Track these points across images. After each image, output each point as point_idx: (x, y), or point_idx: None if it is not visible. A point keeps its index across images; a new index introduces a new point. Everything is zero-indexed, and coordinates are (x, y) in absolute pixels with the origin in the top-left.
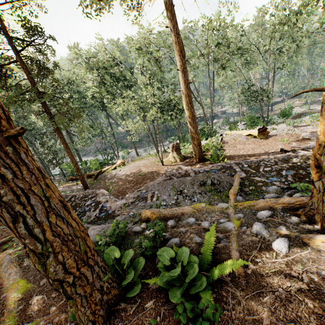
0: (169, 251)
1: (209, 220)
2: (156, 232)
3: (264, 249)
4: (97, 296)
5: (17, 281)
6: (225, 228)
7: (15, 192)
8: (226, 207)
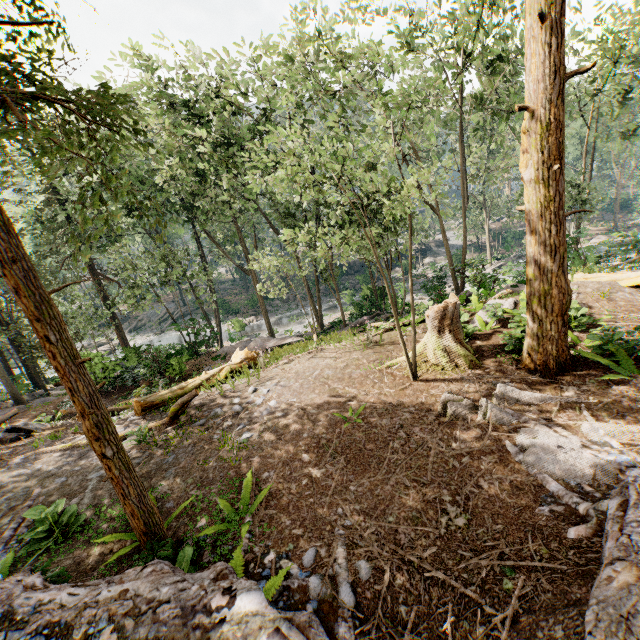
0: None
1: None
2: None
3: None
4: None
5: None
6: None
7: None
8: None
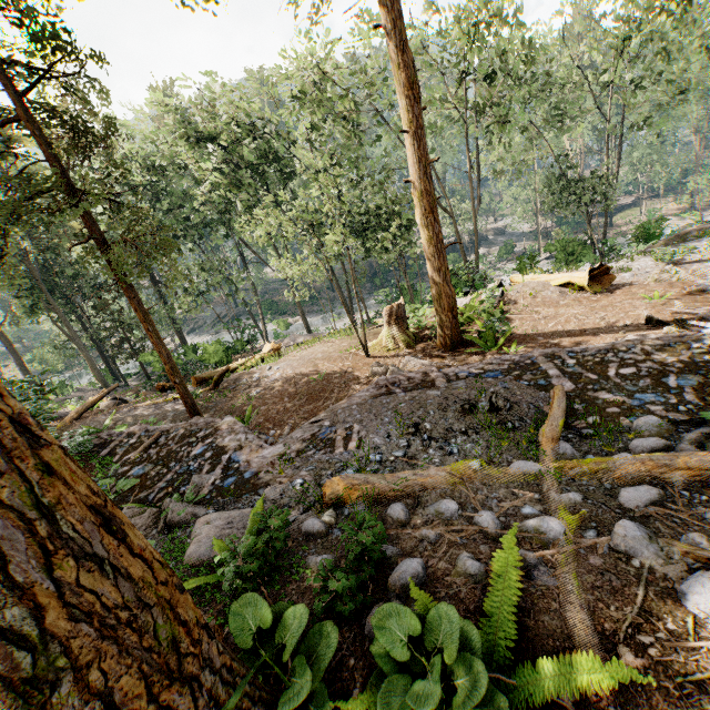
0: (405, 616)
1: (495, 507)
2: (364, 547)
3: (658, 604)
4: None
5: None
6: (539, 535)
7: None
8: (534, 474)
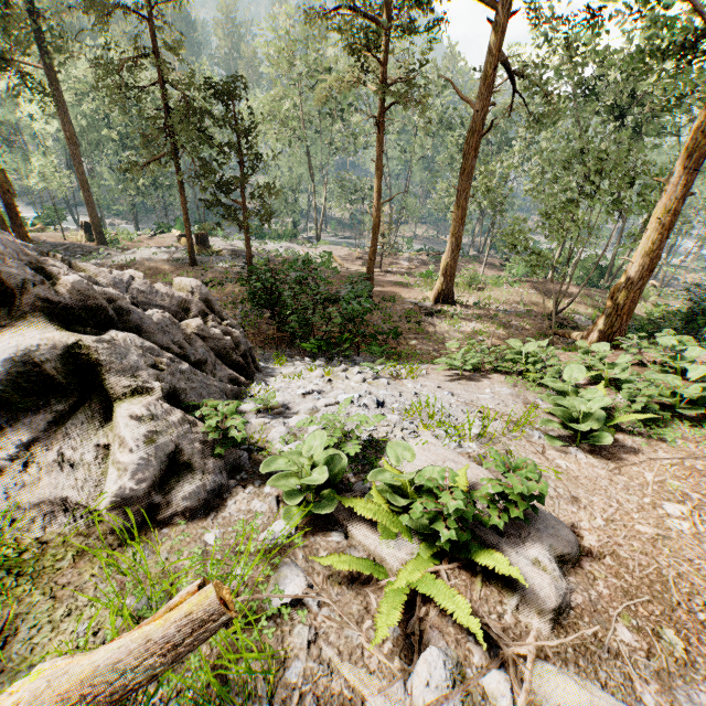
0: None
1: None
2: None
3: None
4: None
5: None
6: None
7: None
8: None
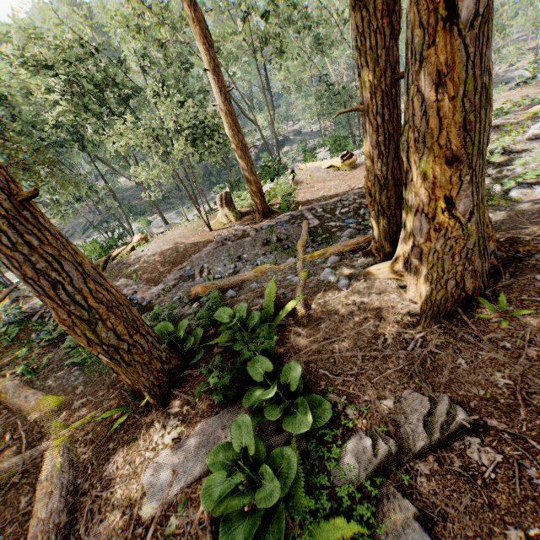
0: (228, 309)
1: (275, 280)
2: (212, 301)
3: (328, 291)
4: (157, 365)
5: (41, 400)
6: (291, 283)
7: (46, 259)
8: (294, 263)
